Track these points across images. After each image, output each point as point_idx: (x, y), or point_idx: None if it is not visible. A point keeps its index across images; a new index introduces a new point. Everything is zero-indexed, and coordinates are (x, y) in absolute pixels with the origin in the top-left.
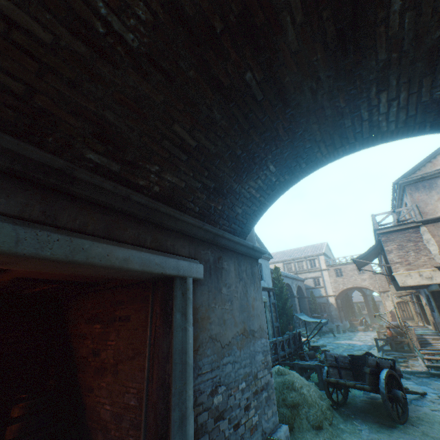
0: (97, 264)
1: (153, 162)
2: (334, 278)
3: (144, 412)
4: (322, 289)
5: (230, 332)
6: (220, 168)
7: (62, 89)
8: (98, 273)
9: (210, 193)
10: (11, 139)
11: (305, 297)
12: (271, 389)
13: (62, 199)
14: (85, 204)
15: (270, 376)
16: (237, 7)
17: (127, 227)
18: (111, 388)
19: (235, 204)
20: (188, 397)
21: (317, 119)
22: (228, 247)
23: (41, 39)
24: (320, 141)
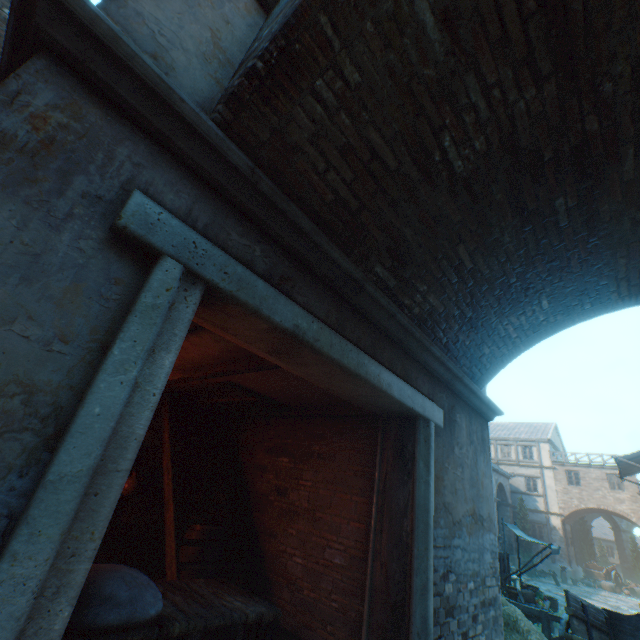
0: (371, 382)
1: (424, 281)
2: (563, 486)
3: (369, 569)
4: (540, 498)
5: (460, 507)
6: (484, 295)
7: (382, 207)
8: (351, 392)
9: (463, 323)
10: (337, 250)
11: (509, 504)
12: (499, 610)
13: (347, 309)
14: (359, 317)
15: (498, 590)
16: (575, 140)
17: (384, 348)
18: (304, 537)
19: (484, 341)
20: (429, 566)
21: (628, 252)
22: (462, 395)
23: (388, 167)
24: (622, 278)
